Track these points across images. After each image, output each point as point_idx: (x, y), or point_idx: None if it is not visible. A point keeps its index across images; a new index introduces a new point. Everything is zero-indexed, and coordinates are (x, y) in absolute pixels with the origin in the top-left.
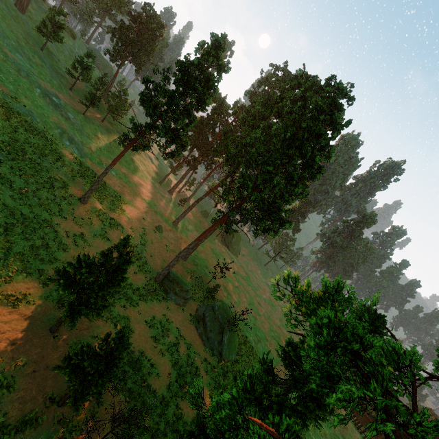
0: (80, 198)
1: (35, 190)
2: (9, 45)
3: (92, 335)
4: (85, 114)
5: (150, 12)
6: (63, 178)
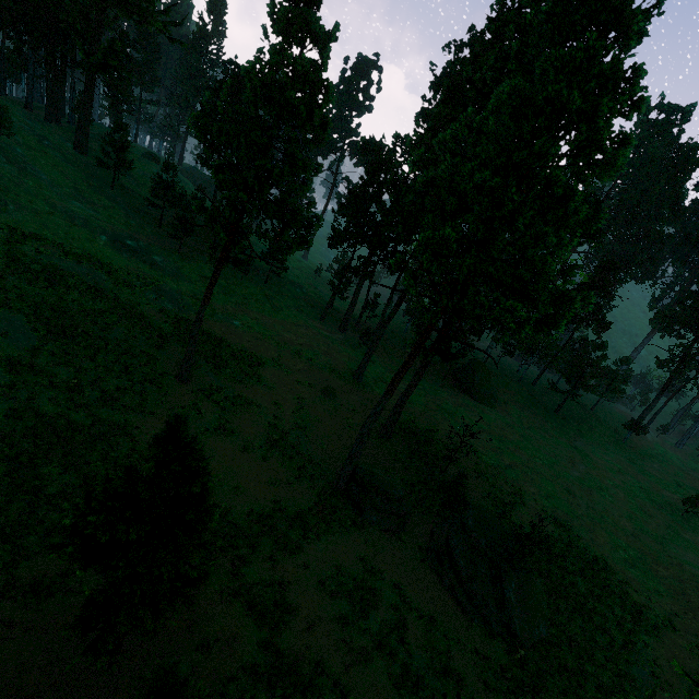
0: (177, 375)
1: (95, 379)
2: (61, 194)
3: (198, 644)
4: (182, 252)
5: (235, 72)
6: (147, 349)
